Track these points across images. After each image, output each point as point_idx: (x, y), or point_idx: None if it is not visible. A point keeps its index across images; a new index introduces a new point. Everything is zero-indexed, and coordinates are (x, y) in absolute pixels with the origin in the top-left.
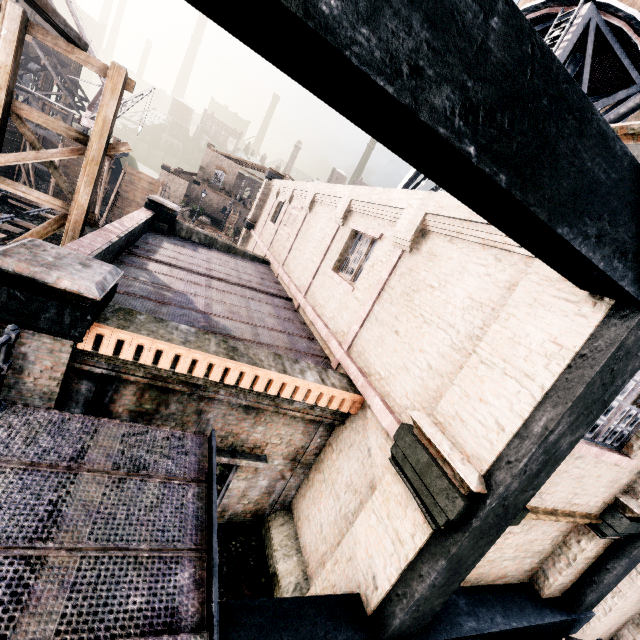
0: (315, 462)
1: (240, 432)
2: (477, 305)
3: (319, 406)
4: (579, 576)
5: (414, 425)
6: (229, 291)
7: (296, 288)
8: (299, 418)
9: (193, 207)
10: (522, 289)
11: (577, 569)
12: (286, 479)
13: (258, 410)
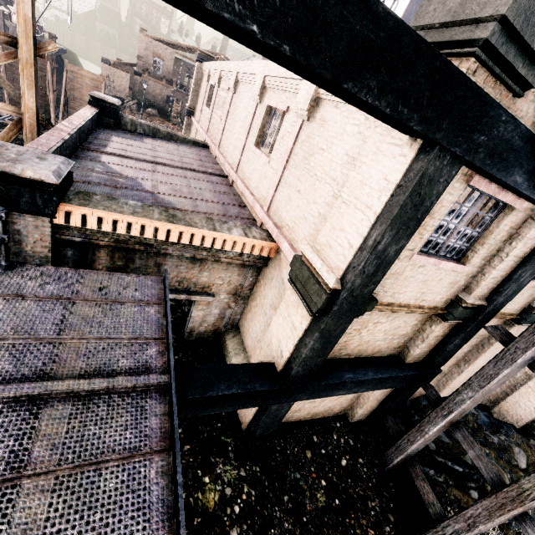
0: (251, 295)
1: (191, 277)
2: (351, 160)
3: (245, 253)
4: (432, 349)
5: (302, 255)
6: (172, 174)
7: (229, 166)
8: (233, 264)
9: (139, 100)
10: (371, 140)
11: (430, 344)
12: (232, 308)
13: (201, 260)
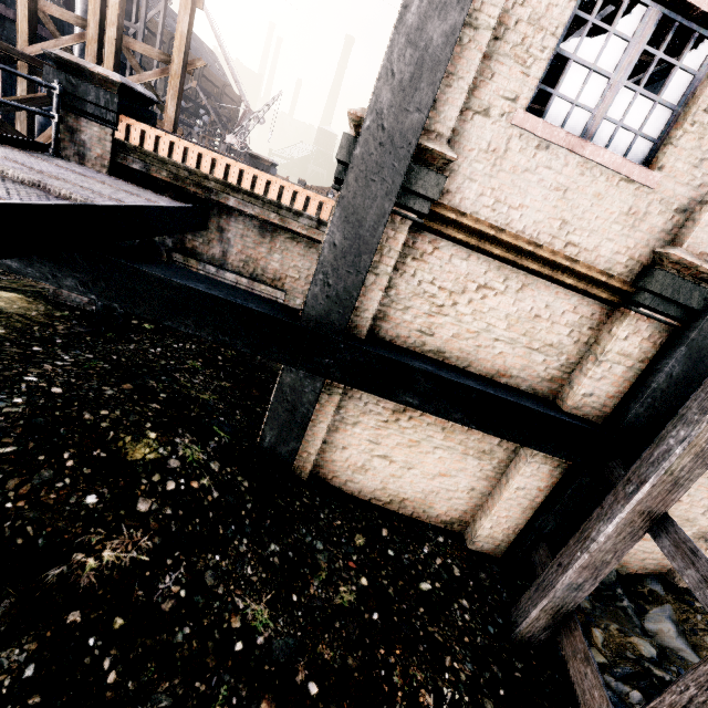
0: None
1: (259, 258)
2: None
3: (323, 223)
4: (624, 393)
5: None
6: None
7: None
8: (313, 249)
9: None
10: None
11: (613, 374)
12: None
13: (272, 234)
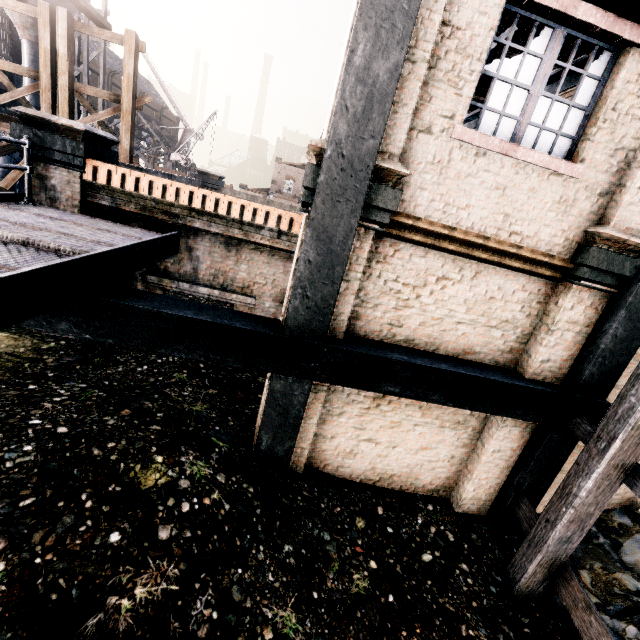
0: None
1: (227, 270)
2: None
3: (283, 233)
4: (576, 355)
5: None
6: None
7: None
8: (276, 256)
9: None
10: None
11: (565, 340)
12: None
13: (237, 247)
